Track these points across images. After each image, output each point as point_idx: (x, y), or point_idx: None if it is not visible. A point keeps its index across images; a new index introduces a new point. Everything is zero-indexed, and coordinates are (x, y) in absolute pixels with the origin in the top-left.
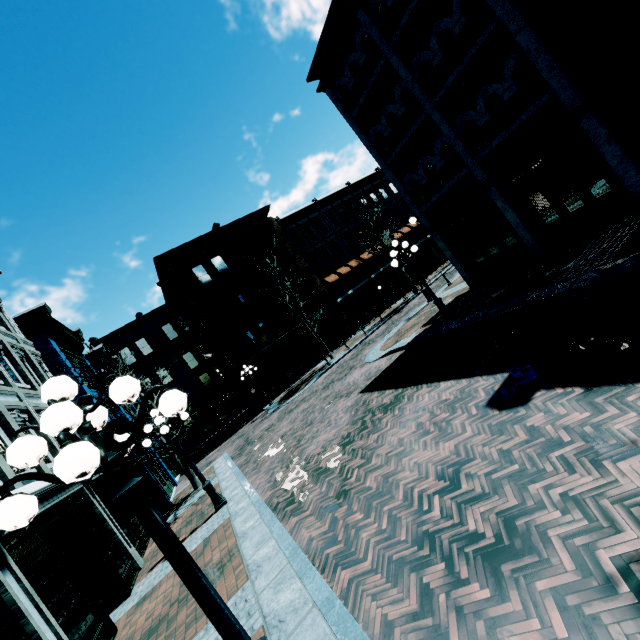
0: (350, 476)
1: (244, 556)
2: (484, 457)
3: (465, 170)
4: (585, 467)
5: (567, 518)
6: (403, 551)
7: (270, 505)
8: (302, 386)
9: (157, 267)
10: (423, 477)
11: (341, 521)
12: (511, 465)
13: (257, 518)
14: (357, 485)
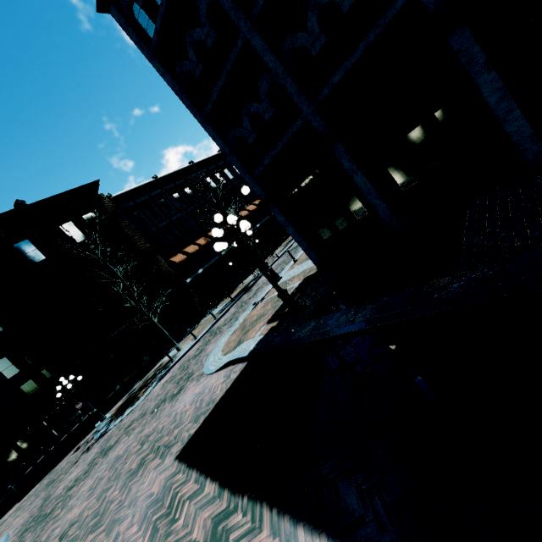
0: None
1: None
2: None
3: (301, 120)
4: None
5: None
6: None
7: None
8: (140, 393)
9: None
10: None
11: None
12: None
13: None
14: None
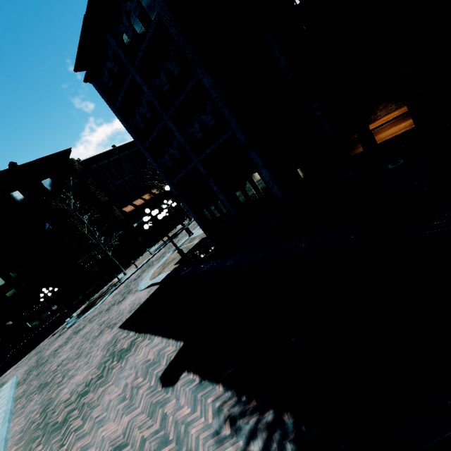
0: (66, 442)
1: None
2: (133, 444)
3: (193, 164)
4: None
5: None
6: None
7: None
8: (98, 301)
9: None
10: None
11: None
12: None
13: None
14: None
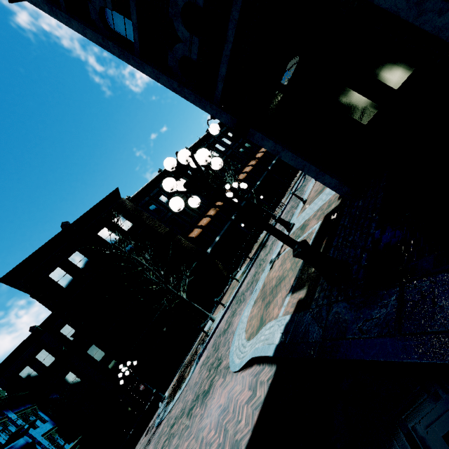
0: None
1: None
2: None
3: None
4: None
5: None
6: None
7: None
8: (186, 373)
9: (13, 286)
10: None
11: None
12: None
13: None
14: None
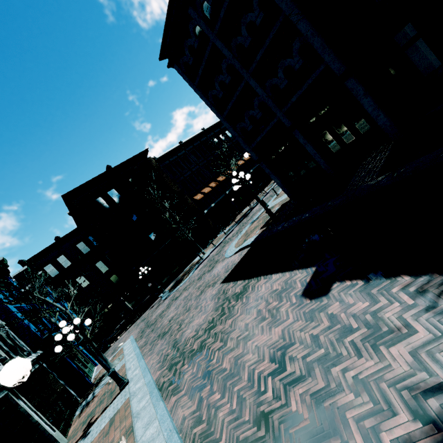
0: (213, 358)
1: (136, 437)
2: (301, 341)
3: (276, 119)
4: (368, 352)
5: (358, 400)
6: (247, 431)
7: (158, 384)
8: (184, 277)
9: (66, 202)
10: (261, 359)
11: (205, 401)
12: (319, 349)
13: (147, 398)
14: (217, 366)
